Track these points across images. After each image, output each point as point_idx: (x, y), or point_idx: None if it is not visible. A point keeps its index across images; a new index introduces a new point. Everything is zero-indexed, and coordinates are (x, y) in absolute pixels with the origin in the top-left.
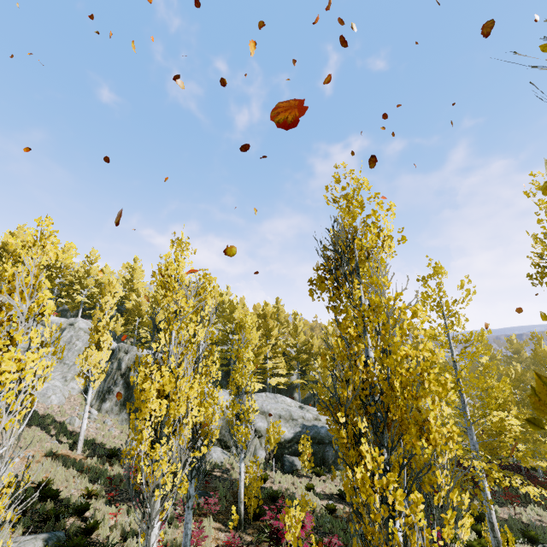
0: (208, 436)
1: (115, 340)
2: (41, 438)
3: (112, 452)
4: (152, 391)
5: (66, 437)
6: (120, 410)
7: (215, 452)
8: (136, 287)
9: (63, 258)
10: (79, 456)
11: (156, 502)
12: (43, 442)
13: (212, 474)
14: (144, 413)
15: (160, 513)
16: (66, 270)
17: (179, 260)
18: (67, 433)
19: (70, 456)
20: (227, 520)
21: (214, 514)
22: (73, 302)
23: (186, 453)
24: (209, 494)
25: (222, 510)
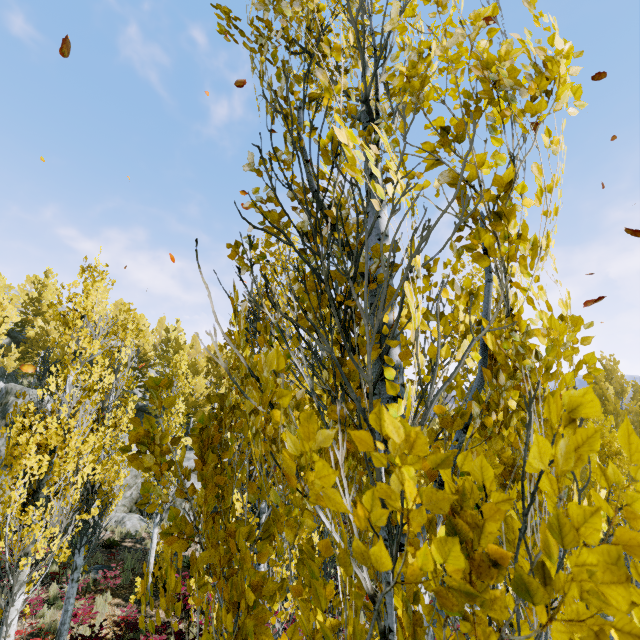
0: (109, 497)
1: (4, 379)
2: None
3: None
4: (30, 445)
5: None
6: None
7: (130, 520)
8: (45, 310)
9: None
10: None
11: (23, 573)
12: None
13: (121, 545)
14: (16, 470)
15: (27, 585)
16: None
17: (88, 291)
18: None
19: None
20: (130, 594)
21: (114, 590)
22: None
23: (70, 516)
24: (112, 567)
25: (126, 584)
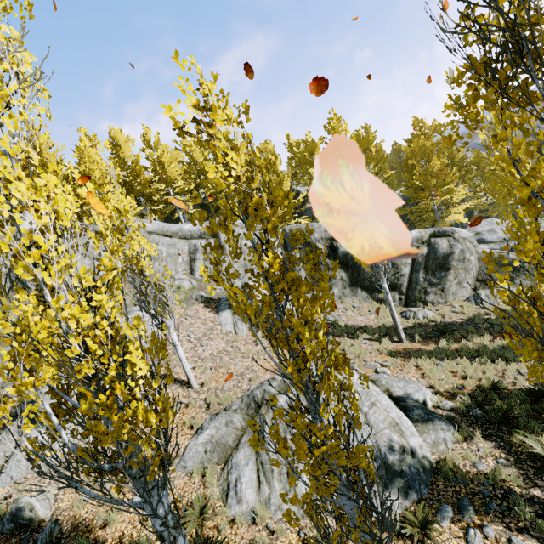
0: None
1: None
2: (350, 344)
3: (443, 329)
4: None
5: (363, 333)
6: (352, 292)
7: None
8: (204, 169)
9: (123, 152)
10: (415, 345)
11: None
12: (362, 346)
13: None
14: None
15: None
16: (140, 166)
17: None
18: (359, 330)
19: (410, 348)
20: None
21: None
22: (167, 207)
23: None
24: None
25: None
